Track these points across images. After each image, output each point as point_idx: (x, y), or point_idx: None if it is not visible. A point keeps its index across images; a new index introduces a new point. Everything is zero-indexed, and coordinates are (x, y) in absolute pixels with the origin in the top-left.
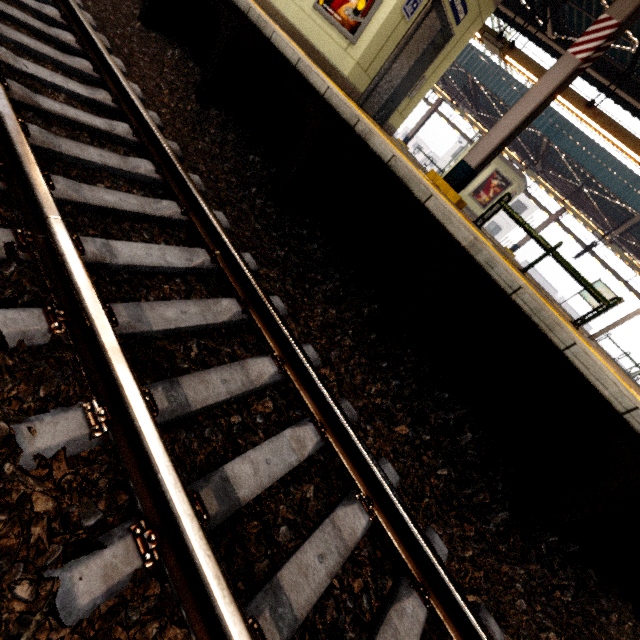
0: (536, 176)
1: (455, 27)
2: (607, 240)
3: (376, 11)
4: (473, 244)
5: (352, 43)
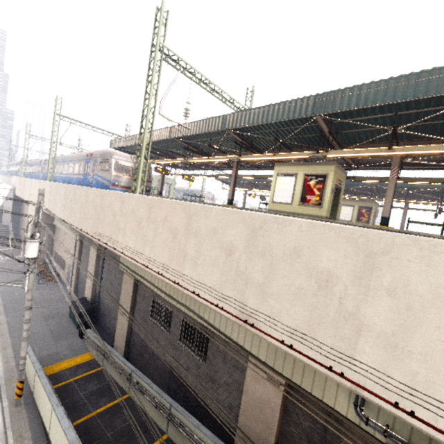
0: (382, 199)
1: (340, 186)
2: (443, 204)
3: (324, 198)
4: (441, 236)
5: (321, 208)
